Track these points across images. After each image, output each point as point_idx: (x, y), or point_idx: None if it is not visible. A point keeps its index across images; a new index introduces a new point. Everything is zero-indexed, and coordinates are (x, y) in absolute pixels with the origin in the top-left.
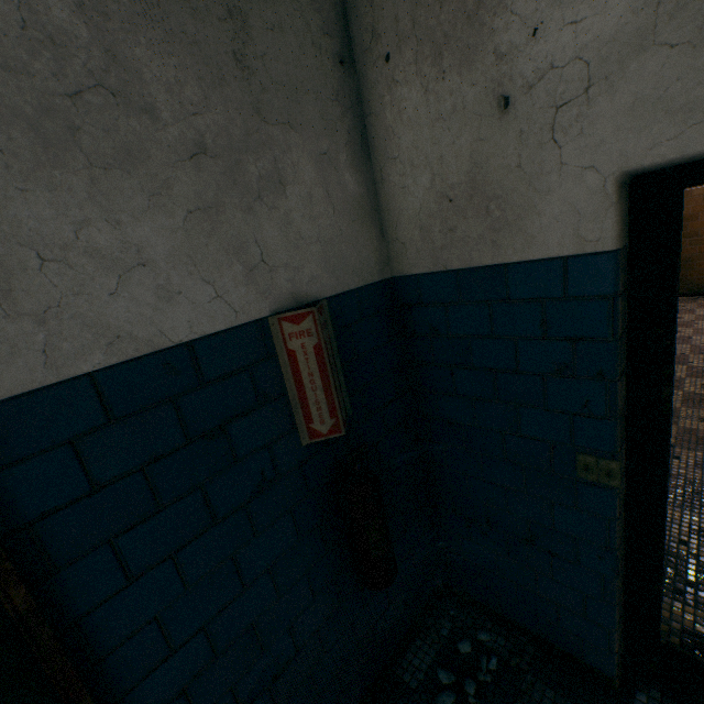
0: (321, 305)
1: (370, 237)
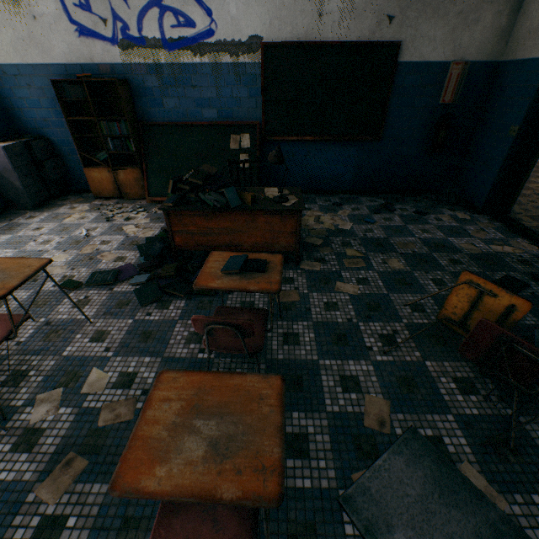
0: (467, 63)
1: (500, 44)
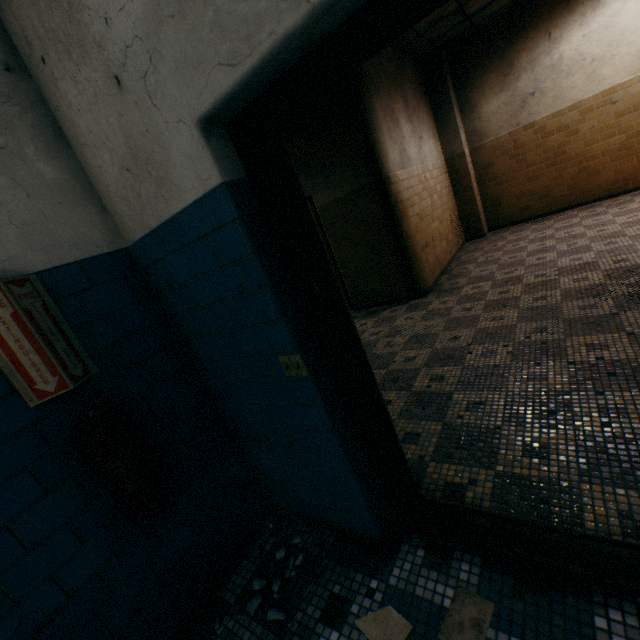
0: (25, 279)
1: (88, 214)
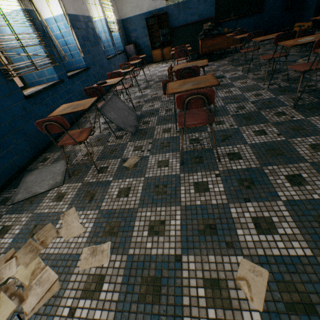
0: None
1: None
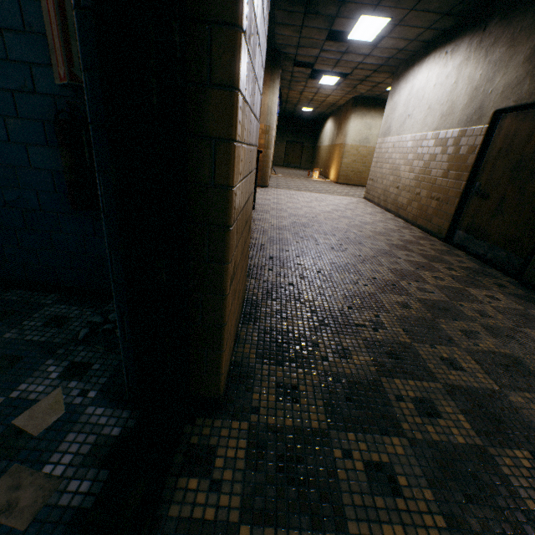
0: None
1: None
